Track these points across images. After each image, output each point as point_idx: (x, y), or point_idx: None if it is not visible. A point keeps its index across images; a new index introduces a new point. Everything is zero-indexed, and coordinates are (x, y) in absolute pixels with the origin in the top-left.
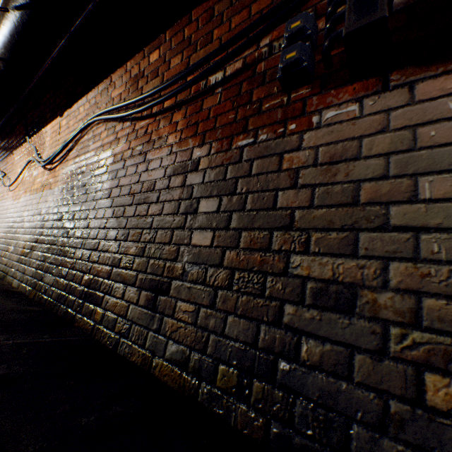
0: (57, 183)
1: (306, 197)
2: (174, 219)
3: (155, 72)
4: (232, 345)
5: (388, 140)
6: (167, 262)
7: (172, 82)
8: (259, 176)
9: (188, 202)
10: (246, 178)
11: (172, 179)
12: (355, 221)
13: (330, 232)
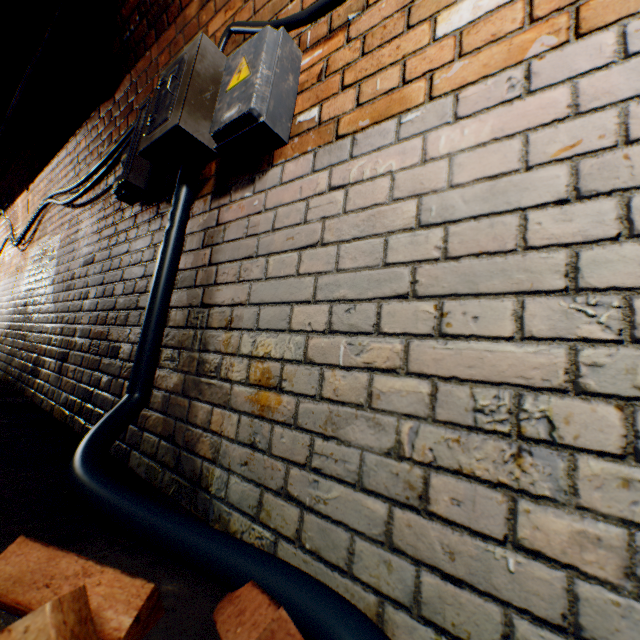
0: (27, 266)
1: (123, 288)
2: (79, 304)
3: (85, 160)
4: (83, 387)
5: (150, 252)
6: (71, 338)
7: (87, 178)
8: (113, 271)
9: (86, 290)
10: (109, 272)
11: (83, 270)
12: (131, 304)
13: (124, 311)
